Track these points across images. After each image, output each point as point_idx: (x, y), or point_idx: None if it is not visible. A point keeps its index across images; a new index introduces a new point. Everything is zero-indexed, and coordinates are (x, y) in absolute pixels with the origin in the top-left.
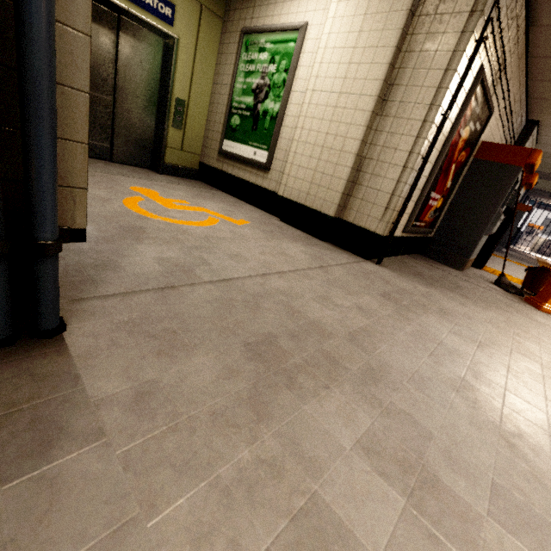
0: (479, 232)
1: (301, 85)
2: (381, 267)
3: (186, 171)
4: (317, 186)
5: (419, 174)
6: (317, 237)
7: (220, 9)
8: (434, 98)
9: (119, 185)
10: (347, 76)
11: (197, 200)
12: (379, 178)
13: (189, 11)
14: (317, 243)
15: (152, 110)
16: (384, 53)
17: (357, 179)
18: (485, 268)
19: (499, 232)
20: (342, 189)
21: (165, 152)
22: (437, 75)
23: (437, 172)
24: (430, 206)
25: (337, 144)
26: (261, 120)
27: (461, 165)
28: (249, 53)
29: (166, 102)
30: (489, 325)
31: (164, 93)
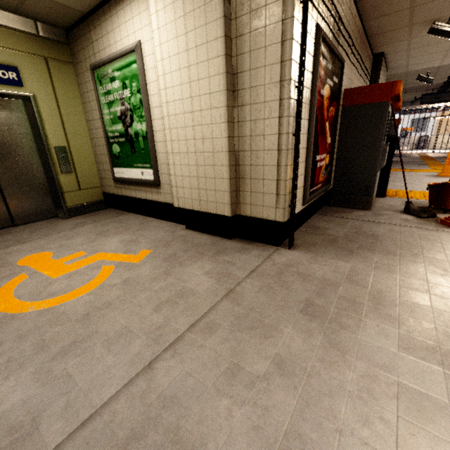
0: (372, 170)
1: (157, 100)
2: (295, 250)
3: (93, 205)
4: (204, 190)
5: (296, 151)
6: (224, 236)
7: (66, 55)
8: (281, 74)
9: (4, 264)
10: (191, 79)
11: (97, 241)
12: (259, 167)
13: (35, 67)
14: (224, 246)
15: (38, 165)
16: (216, 46)
17: (239, 173)
18: (387, 192)
19: (388, 159)
20: (228, 188)
21: (64, 198)
22: (276, 49)
23: (314, 137)
24: (319, 167)
25: (207, 146)
26: (136, 142)
27: (333, 119)
28: (103, 86)
29: (46, 155)
30: (431, 295)
31: (41, 147)
